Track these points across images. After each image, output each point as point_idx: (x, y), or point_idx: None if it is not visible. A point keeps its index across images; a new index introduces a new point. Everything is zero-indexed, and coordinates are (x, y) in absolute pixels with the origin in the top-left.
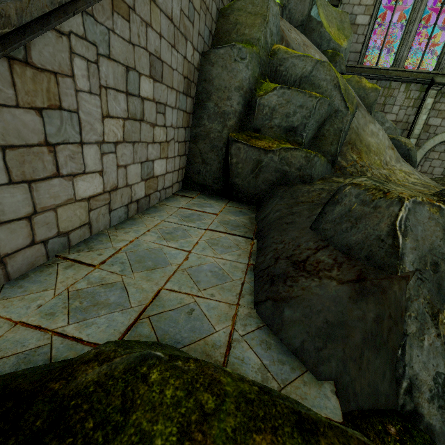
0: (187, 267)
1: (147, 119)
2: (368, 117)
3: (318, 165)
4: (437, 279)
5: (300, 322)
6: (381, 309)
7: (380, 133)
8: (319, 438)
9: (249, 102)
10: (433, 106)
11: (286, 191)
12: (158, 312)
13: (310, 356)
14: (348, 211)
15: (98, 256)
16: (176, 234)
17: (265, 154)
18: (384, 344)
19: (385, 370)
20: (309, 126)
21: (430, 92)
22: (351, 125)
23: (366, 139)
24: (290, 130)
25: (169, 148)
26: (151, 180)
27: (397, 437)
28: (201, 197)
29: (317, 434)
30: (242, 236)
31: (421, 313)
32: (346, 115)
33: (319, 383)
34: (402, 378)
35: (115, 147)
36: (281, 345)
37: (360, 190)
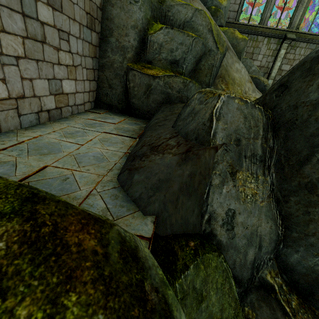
0: (75, 153)
1: (49, 42)
2: (234, 58)
3: (193, 90)
4: (239, 150)
5: (142, 182)
6: (194, 168)
7: (243, 70)
8: (38, 205)
9: (143, 39)
10: (285, 55)
11: (167, 107)
12: (38, 179)
13: (143, 201)
14: (192, 110)
15: (0, 145)
16: (76, 134)
17: (153, 80)
18: (194, 191)
19: (194, 209)
20: (187, 60)
21: (284, 45)
22: (222, 63)
23: (232, 74)
24: (174, 62)
25: (77, 72)
26: (61, 96)
27: (193, 247)
28: (107, 114)
29: (39, 203)
30: (128, 136)
31: (223, 171)
32: (217, 54)
33: (144, 217)
34: (205, 213)
35: (16, 61)
36: (126, 197)
37: (201, 95)
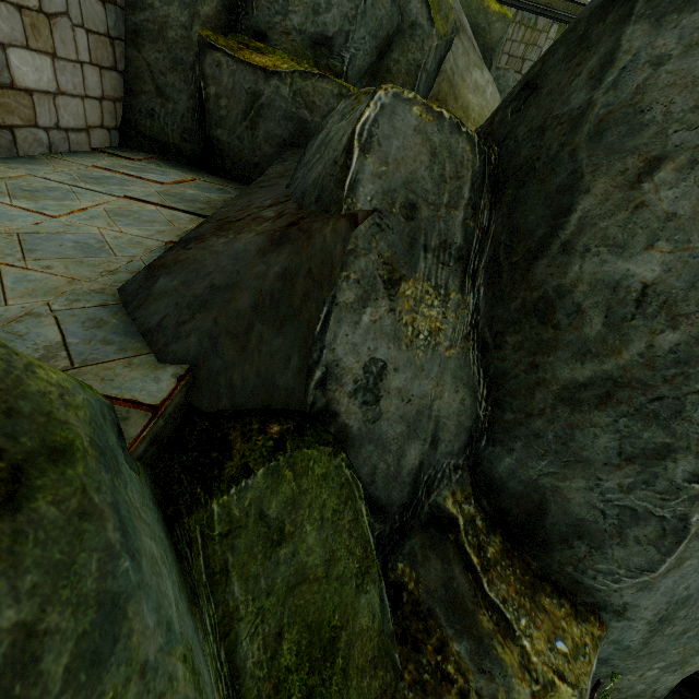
0: (26, 232)
1: None
2: (473, 56)
3: None
4: (411, 231)
5: (173, 293)
6: (294, 261)
7: (489, 90)
8: None
9: None
10: None
11: (296, 153)
12: None
13: (165, 334)
14: (324, 139)
15: None
16: (46, 194)
17: (266, 80)
18: (293, 316)
19: (291, 355)
20: (355, 39)
21: None
22: (444, 65)
23: (464, 96)
24: (321, 43)
25: (56, 33)
26: (10, 93)
27: (276, 435)
28: (153, 163)
29: None
30: (189, 211)
31: (368, 275)
32: (430, 37)
33: (159, 366)
34: (316, 366)
35: None
36: (127, 326)
37: (349, 102)
